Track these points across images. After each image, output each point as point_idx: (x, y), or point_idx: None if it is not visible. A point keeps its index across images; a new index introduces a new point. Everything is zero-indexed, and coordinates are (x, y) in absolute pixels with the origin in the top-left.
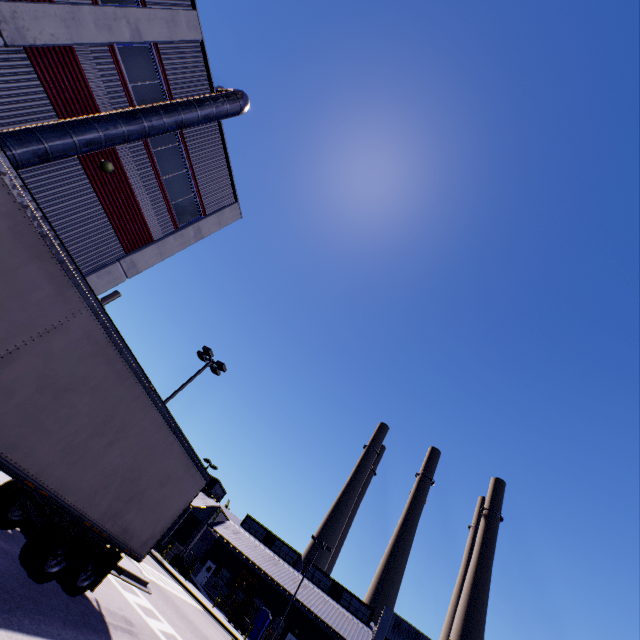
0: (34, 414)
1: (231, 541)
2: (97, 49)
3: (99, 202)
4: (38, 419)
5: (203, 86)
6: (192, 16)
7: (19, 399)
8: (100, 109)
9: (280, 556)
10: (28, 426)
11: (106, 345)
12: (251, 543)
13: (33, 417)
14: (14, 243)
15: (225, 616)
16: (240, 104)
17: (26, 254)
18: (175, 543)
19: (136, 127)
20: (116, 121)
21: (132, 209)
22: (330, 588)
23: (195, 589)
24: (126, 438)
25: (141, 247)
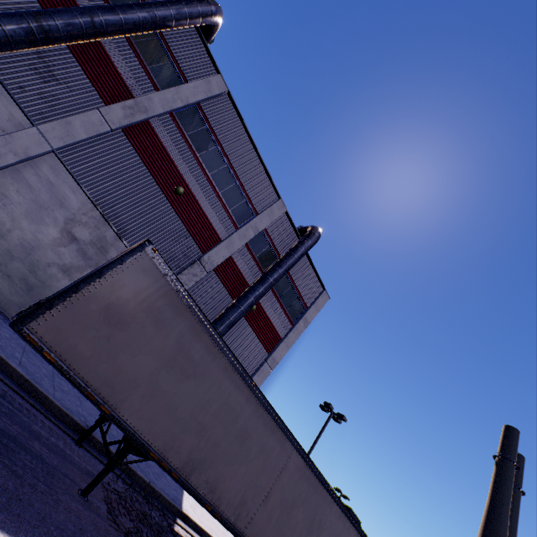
0: (280, 528)
1: None
2: (240, 249)
3: (251, 329)
4: (282, 530)
5: (291, 233)
6: (279, 203)
7: (274, 520)
8: (245, 278)
9: None
10: (279, 536)
11: (304, 468)
12: None
13: (280, 530)
14: (264, 429)
15: None
16: (316, 237)
17: (268, 432)
18: None
19: (268, 285)
20: (258, 288)
21: (267, 325)
22: None
23: None
24: (323, 531)
25: (275, 346)
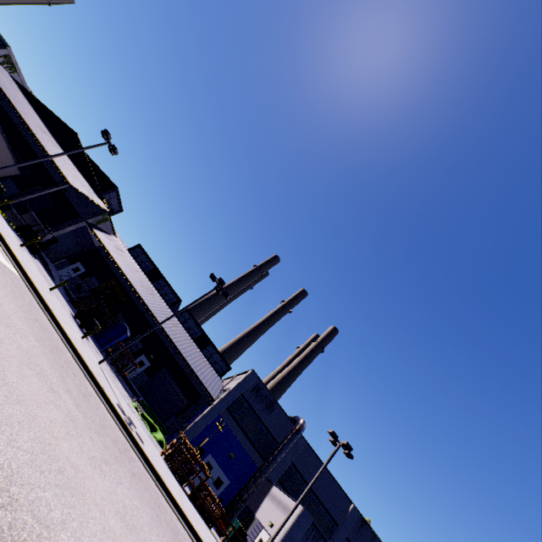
0: None
1: (110, 251)
2: None
3: None
4: None
5: None
6: None
7: None
8: None
9: (159, 293)
10: None
11: None
12: (133, 266)
13: None
14: None
15: (75, 313)
16: None
17: None
18: (30, 212)
19: None
20: None
21: None
22: (198, 337)
23: (42, 270)
24: None
25: None
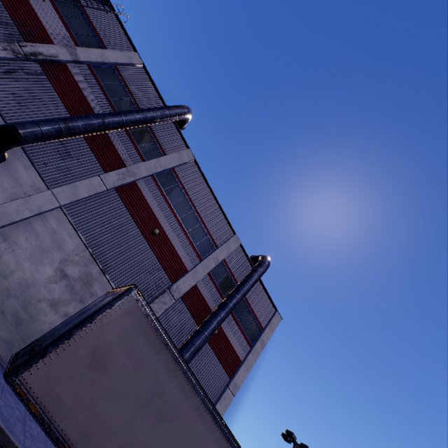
0: None
1: None
2: (203, 277)
3: (213, 353)
4: None
5: (245, 262)
6: (234, 237)
7: None
8: (208, 303)
9: None
10: None
11: None
12: None
13: None
14: None
15: None
16: (267, 265)
17: None
18: None
19: (228, 310)
20: (220, 313)
21: (228, 347)
22: None
23: None
24: None
25: (236, 369)
